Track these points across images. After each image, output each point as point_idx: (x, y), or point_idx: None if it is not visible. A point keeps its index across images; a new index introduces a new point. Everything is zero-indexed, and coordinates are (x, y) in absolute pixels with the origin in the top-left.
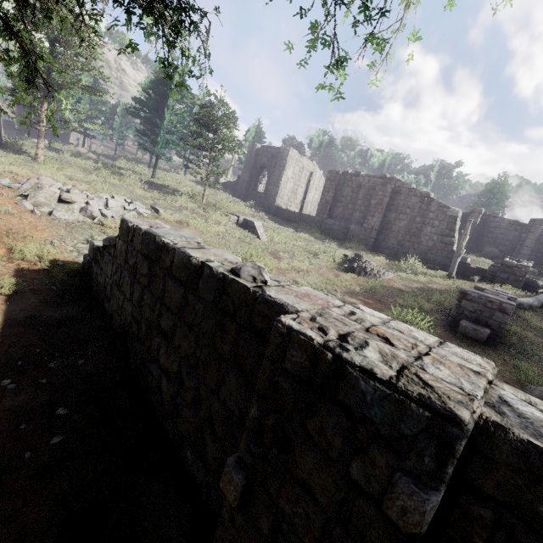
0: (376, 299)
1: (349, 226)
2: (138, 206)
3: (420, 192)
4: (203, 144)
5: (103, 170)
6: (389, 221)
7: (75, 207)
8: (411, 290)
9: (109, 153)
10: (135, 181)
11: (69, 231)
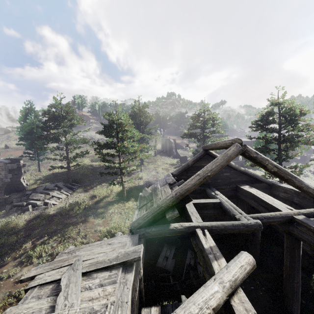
0: None
1: None
2: None
3: None
4: None
5: None
6: None
7: None
8: None
9: None
10: None
11: None
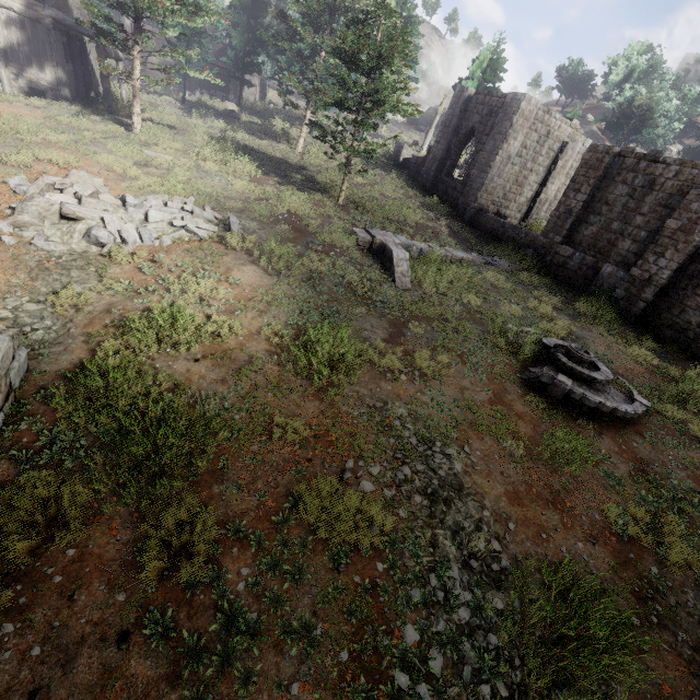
0: (548, 492)
1: (602, 265)
2: (199, 219)
3: None
4: (339, 100)
5: (206, 146)
6: (696, 270)
7: (78, 228)
8: (666, 471)
9: (279, 107)
10: (244, 164)
11: (33, 276)
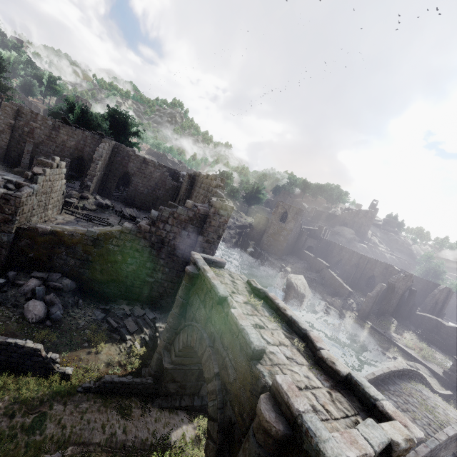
0: None
1: None
2: None
3: (28, 100)
4: None
5: None
6: None
7: None
8: None
9: None
10: None
11: None
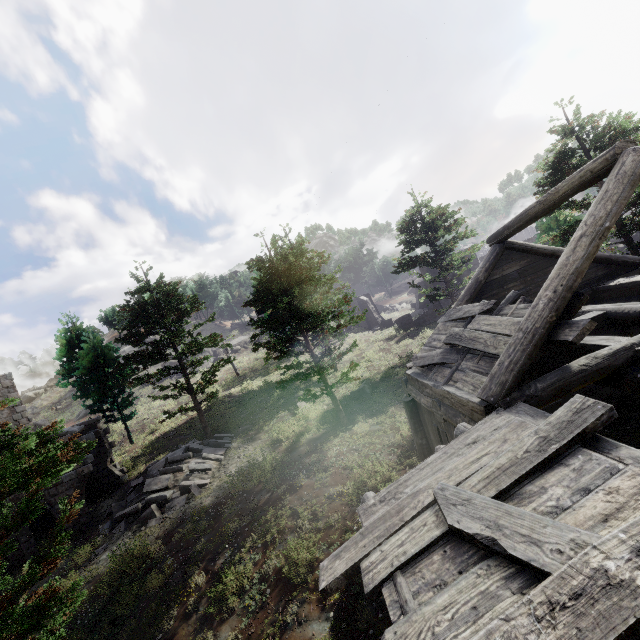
0: None
1: None
2: None
3: None
4: None
5: None
6: None
7: None
8: None
9: None
10: None
11: None
